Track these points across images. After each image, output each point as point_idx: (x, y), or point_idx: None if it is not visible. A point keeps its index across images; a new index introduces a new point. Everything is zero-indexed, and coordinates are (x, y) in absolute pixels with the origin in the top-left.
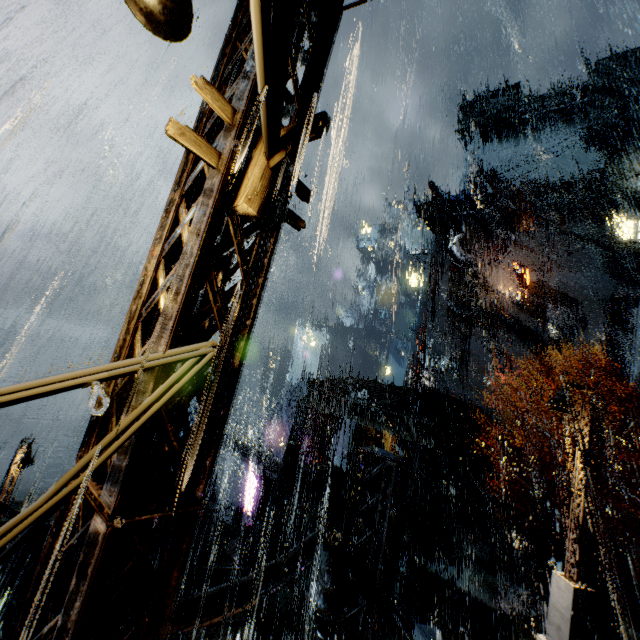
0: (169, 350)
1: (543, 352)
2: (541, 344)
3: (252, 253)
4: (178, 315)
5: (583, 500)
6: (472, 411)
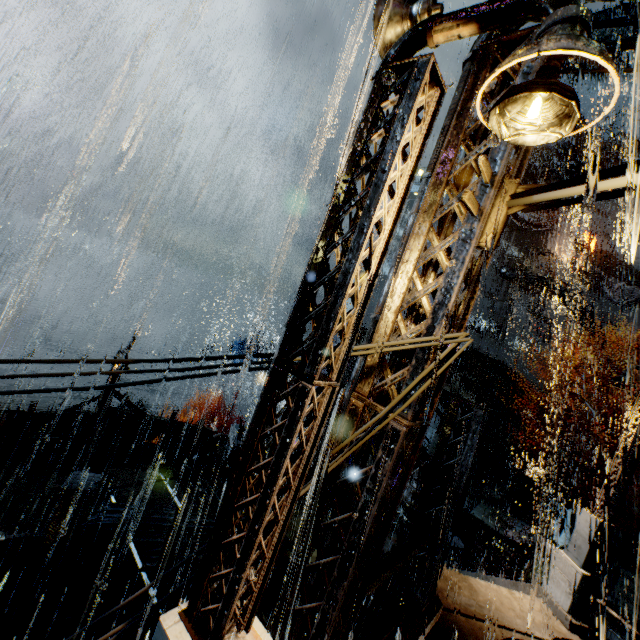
0: (442, 336)
1: (591, 324)
2: (591, 316)
3: (473, 269)
4: (448, 316)
5: (624, 461)
6: (505, 372)
